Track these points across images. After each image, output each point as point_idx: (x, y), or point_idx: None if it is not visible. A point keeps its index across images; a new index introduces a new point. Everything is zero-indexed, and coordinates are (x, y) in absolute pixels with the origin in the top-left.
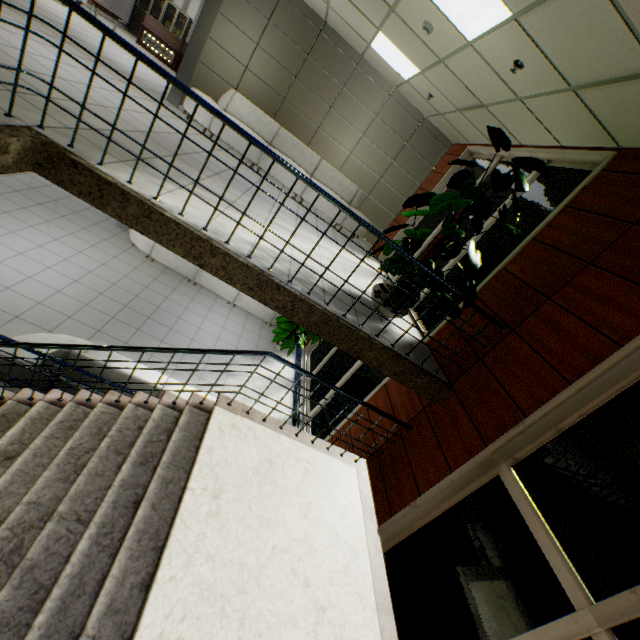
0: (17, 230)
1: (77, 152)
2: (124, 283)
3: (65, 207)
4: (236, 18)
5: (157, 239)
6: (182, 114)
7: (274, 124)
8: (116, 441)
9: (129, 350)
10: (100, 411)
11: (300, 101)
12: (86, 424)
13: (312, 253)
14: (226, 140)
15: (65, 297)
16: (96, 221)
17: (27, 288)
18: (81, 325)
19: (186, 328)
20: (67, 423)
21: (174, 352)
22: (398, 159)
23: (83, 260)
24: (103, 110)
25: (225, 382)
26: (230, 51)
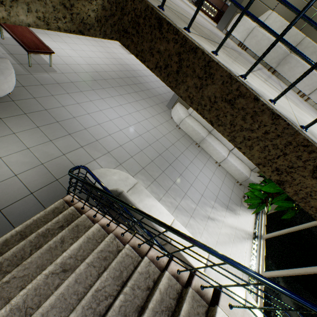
0: (122, 104)
1: (165, 14)
2: (162, 140)
3: (145, 94)
4: None
5: (228, 133)
6: (224, 35)
7: (299, 34)
8: (127, 300)
9: (156, 223)
10: (125, 253)
11: None
12: (113, 264)
13: None
14: (254, 49)
15: (132, 144)
16: (157, 103)
17: (117, 136)
18: (135, 163)
19: (189, 176)
20: (104, 253)
21: (195, 245)
22: None
23: (146, 123)
24: (186, 12)
25: (206, 223)
26: None
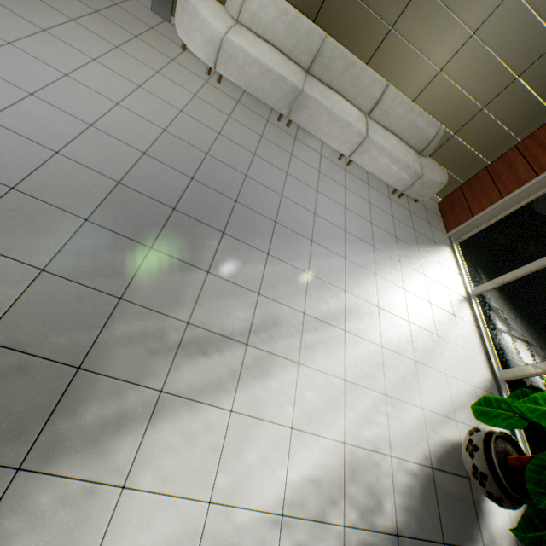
0: None
1: None
2: None
3: None
4: None
5: None
6: (175, 37)
7: (315, 33)
8: None
9: None
10: None
11: None
12: None
13: (372, 369)
14: (240, 84)
15: None
16: None
17: None
18: None
19: None
20: None
21: None
22: (529, 72)
23: None
24: (9, 209)
25: None
26: None
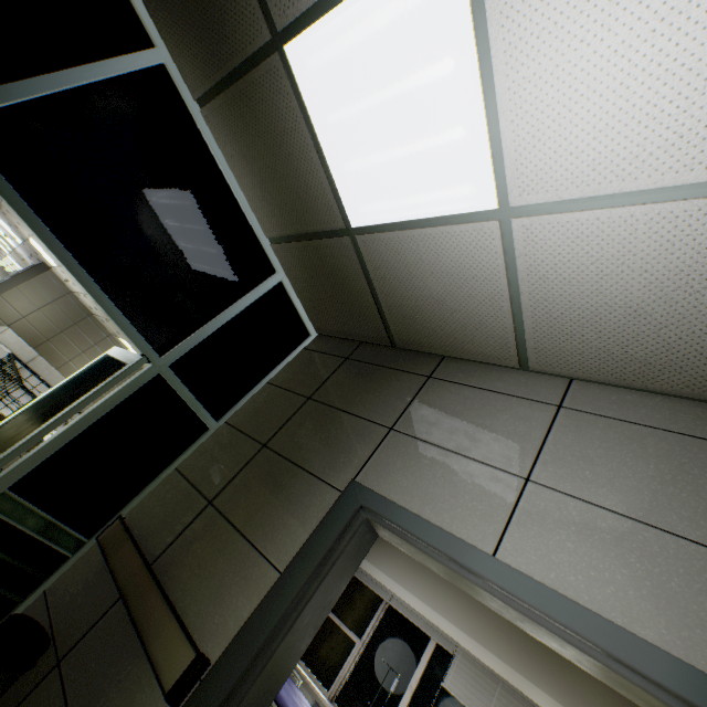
0: None
1: None
2: None
3: None
4: (29, 293)
5: None
6: None
7: (35, 352)
8: None
9: None
10: None
11: (61, 344)
12: None
13: None
14: None
15: None
16: None
17: None
18: None
19: None
20: None
21: None
22: None
23: None
24: None
25: None
26: (15, 306)
